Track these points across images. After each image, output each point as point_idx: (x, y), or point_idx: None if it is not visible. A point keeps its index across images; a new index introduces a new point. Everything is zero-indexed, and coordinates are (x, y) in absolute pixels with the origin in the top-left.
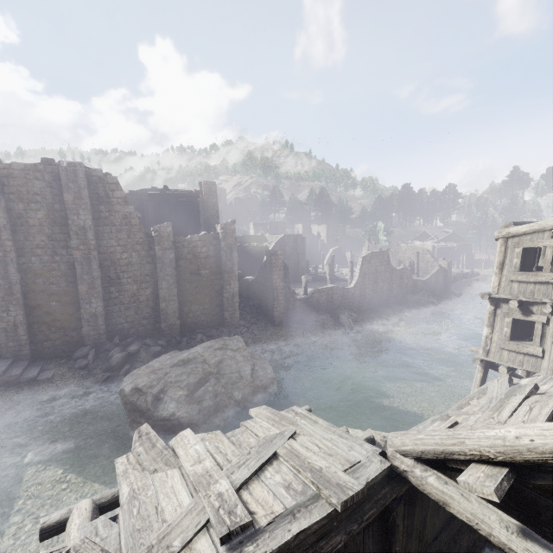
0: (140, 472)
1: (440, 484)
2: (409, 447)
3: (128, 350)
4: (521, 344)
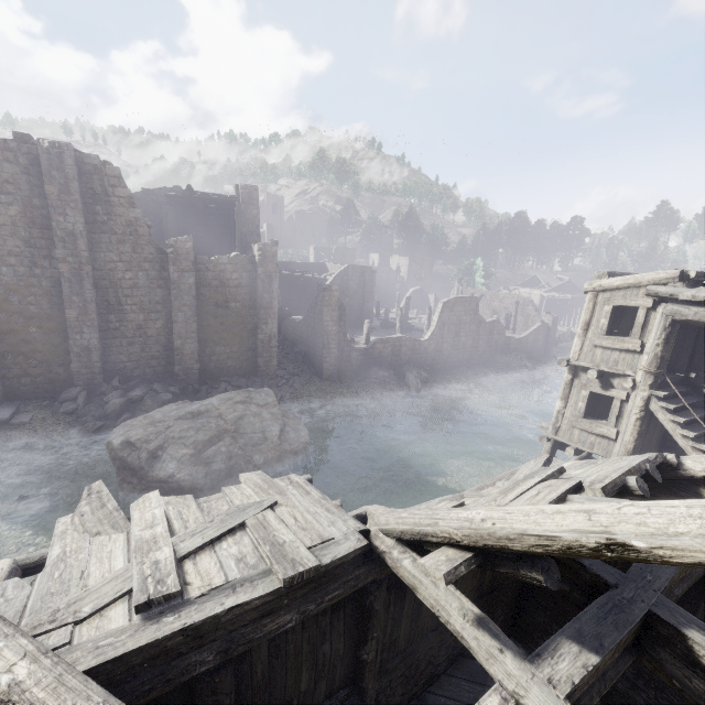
0: (80, 533)
1: (413, 567)
2: (391, 526)
3: (129, 395)
4: (595, 423)
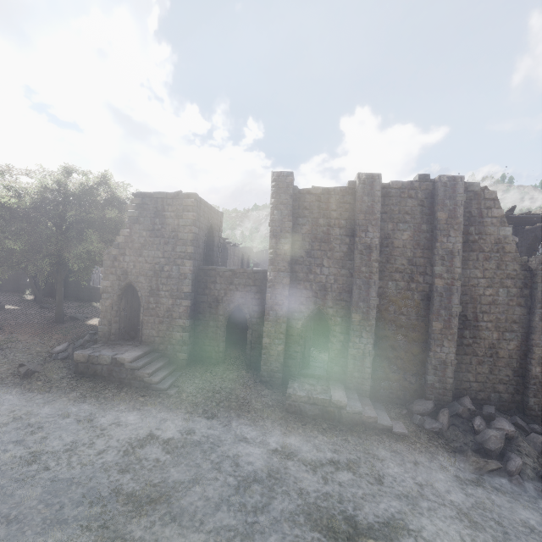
0: None
1: None
2: None
3: (503, 428)
4: None
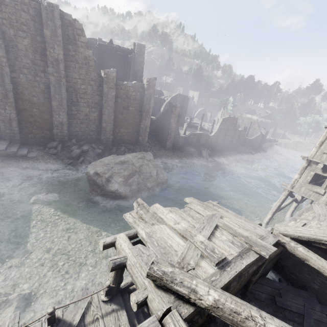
0: (144, 223)
1: (305, 251)
2: (290, 232)
3: (82, 148)
4: (314, 186)
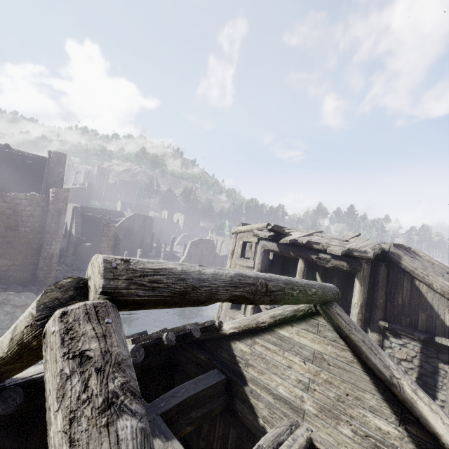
0: None
1: None
2: None
3: None
4: (235, 312)
